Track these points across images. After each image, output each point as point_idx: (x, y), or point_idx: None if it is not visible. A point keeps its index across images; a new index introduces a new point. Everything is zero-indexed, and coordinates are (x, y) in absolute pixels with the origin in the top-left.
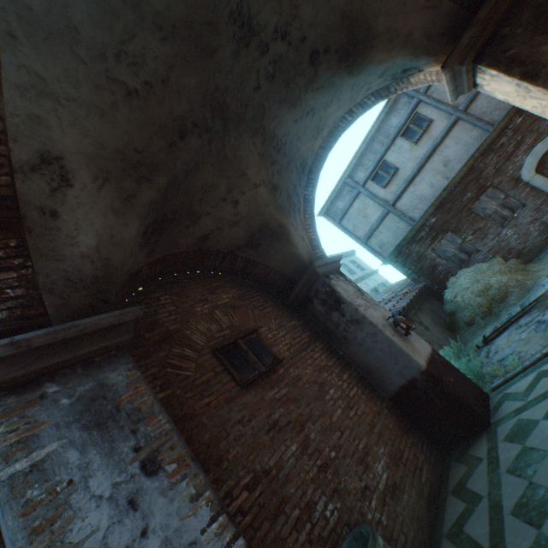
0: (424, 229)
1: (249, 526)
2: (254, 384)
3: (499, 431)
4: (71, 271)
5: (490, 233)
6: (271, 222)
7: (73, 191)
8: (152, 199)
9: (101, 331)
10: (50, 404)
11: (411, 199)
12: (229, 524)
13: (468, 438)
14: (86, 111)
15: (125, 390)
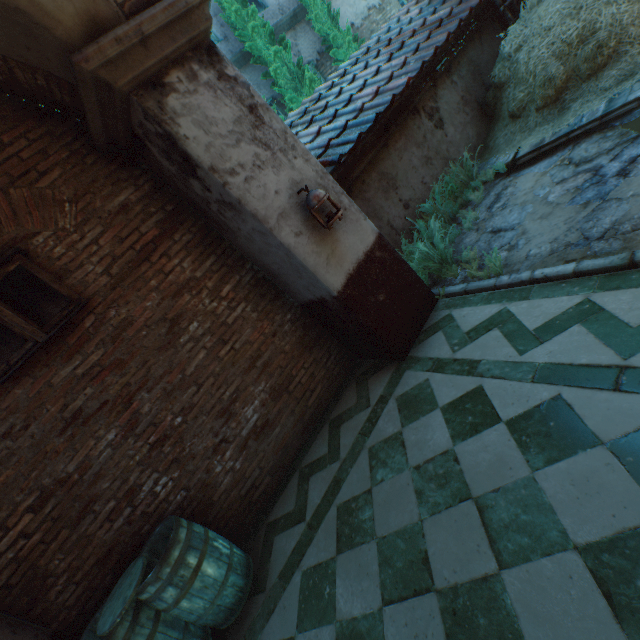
0: None
1: (40, 543)
2: (29, 366)
3: (404, 380)
4: None
5: None
6: None
7: None
8: None
9: None
10: None
11: None
12: None
13: (381, 360)
14: None
15: None
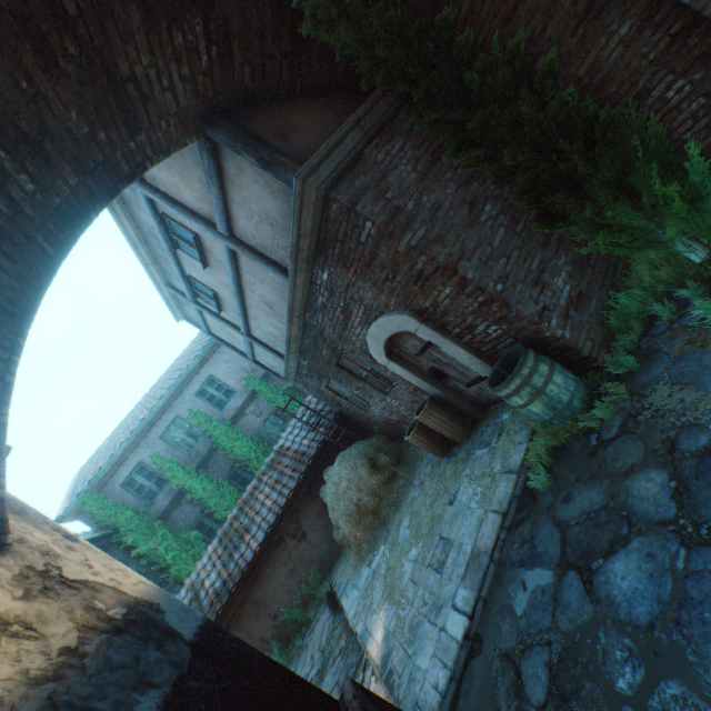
0: (303, 367)
1: None
2: None
3: None
4: None
5: (375, 395)
6: None
7: None
8: None
9: None
10: None
11: (264, 334)
12: None
13: None
14: None
15: None
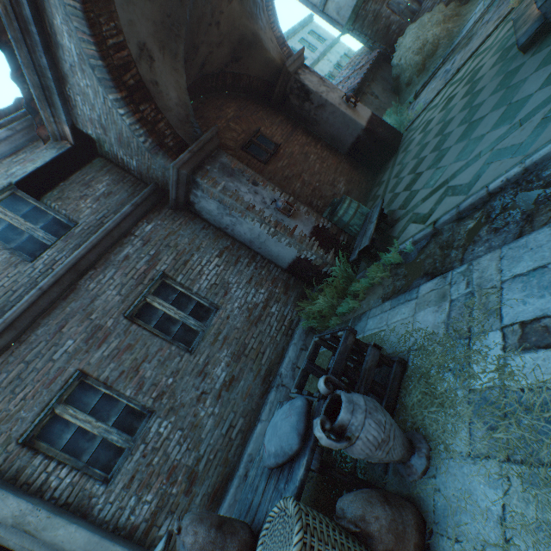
0: None
1: None
2: (270, 161)
3: (400, 151)
4: (177, 115)
5: None
6: (246, 34)
7: (156, 65)
8: (184, 51)
9: (208, 142)
10: (212, 172)
11: None
12: (286, 195)
13: (387, 162)
14: (143, 2)
15: (231, 164)
